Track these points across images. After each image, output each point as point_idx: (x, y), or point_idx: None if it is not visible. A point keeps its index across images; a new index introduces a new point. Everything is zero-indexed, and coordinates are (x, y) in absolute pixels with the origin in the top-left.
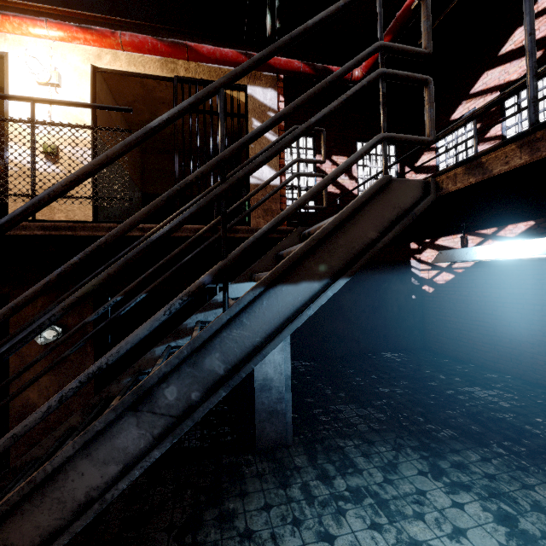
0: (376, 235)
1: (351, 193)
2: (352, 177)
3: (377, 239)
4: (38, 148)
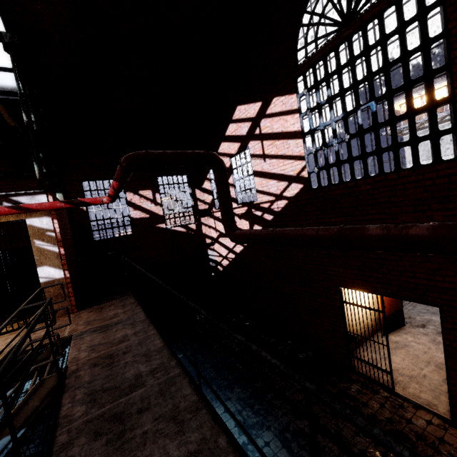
0: (40, 403)
1: (158, 215)
2: (157, 204)
3: (41, 404)
4: None
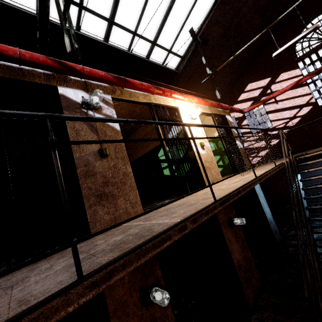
0: None
1: None
2: None
3: None
4: (198, 144)
